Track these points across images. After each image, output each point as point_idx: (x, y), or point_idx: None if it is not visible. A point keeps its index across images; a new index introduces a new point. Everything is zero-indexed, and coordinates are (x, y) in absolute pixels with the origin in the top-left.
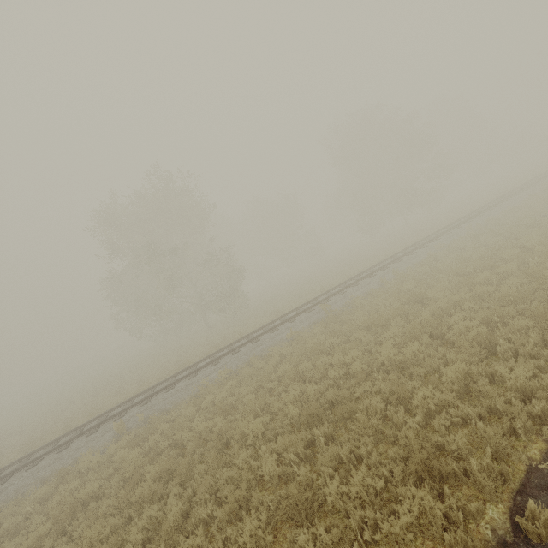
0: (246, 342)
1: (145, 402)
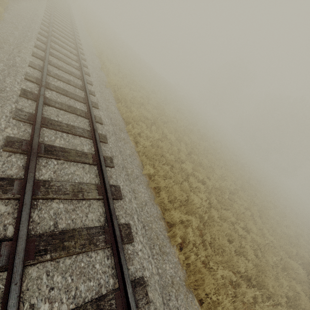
0: None
1: None
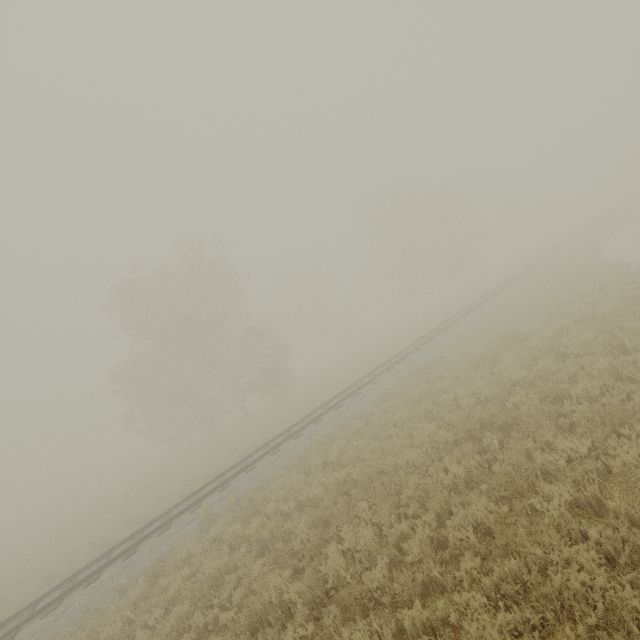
0: (327, 410)
1: (225, 487)
